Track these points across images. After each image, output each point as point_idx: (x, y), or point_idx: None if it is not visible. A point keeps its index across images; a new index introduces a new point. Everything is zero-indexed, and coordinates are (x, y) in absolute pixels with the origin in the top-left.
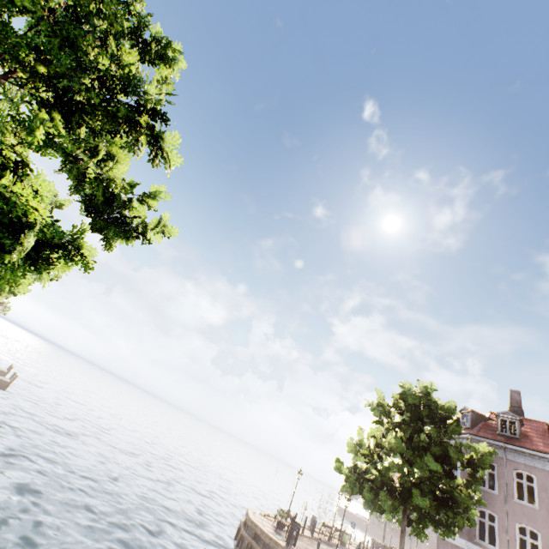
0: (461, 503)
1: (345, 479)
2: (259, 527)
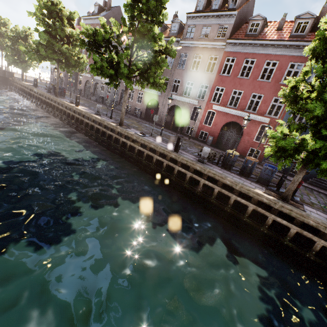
0: None
1: None
2: None
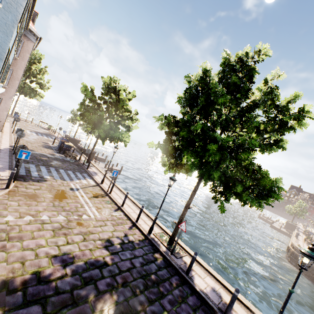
0: None
1: None
2: None
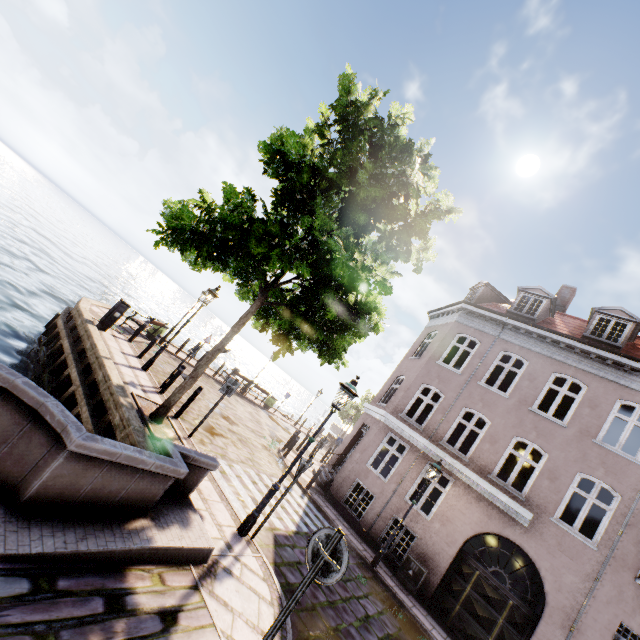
0: (336, 269)
1: (162, 213)
2: (79, 302)
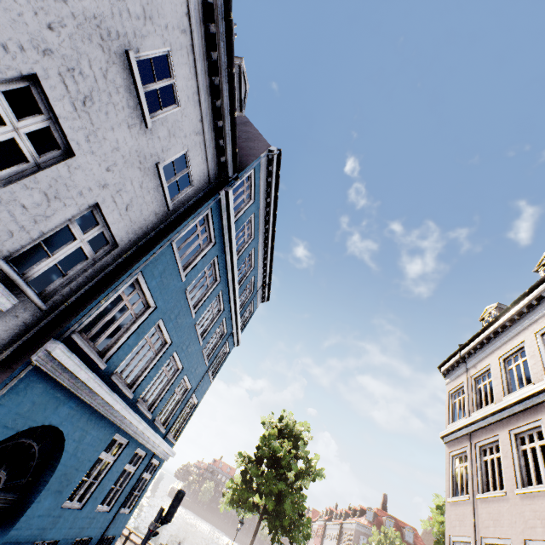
0: None
1: None
2: None
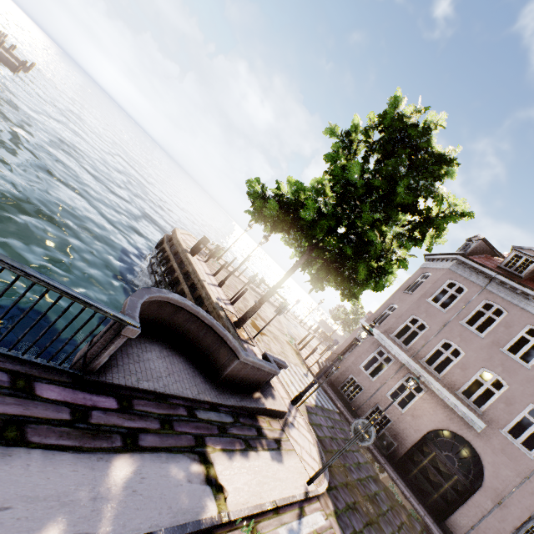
0: (370, 251)
1: (248, 192)
2: (176, 233)
